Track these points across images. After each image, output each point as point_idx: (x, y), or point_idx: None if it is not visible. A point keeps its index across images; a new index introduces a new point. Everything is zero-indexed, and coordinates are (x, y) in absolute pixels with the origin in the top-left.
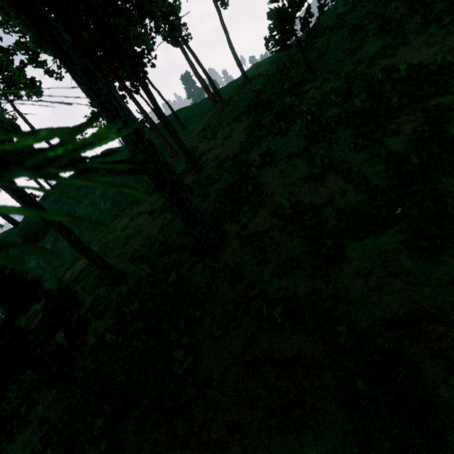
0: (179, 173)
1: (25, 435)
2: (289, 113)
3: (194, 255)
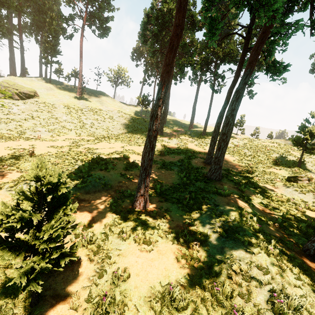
0: (172, 149)
1: None
2: (311, 184)
3: (313, 262)
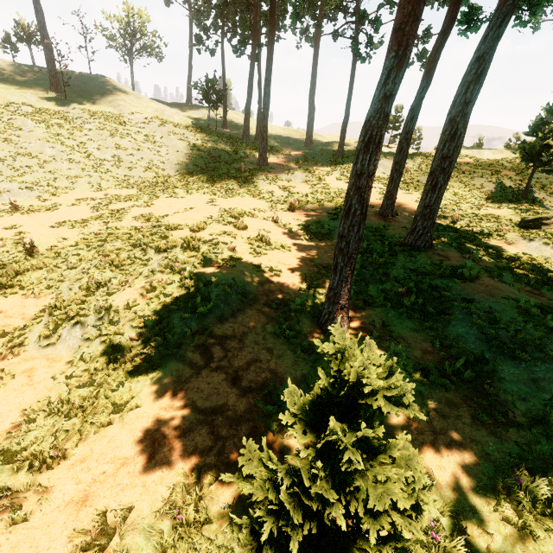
0: (303, 193)
1: None
2: None
3: None
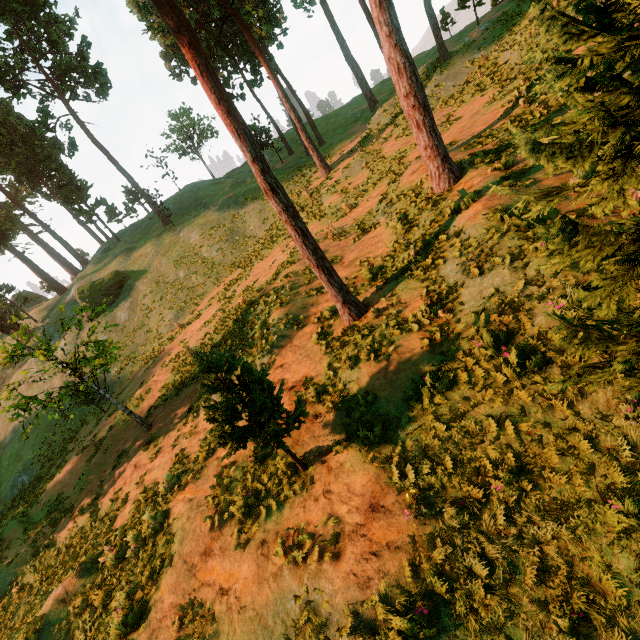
0: (360, 185)
1: (350, 561)
2: None
3: None
